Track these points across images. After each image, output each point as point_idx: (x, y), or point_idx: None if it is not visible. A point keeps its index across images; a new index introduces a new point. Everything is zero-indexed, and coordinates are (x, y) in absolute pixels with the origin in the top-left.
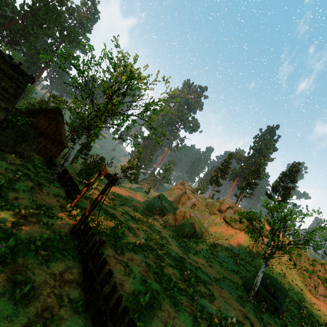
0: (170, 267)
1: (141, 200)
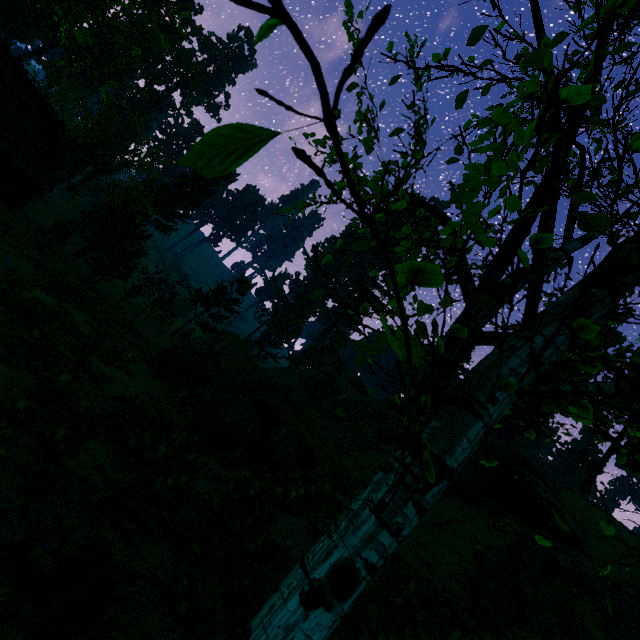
0: None
1: None
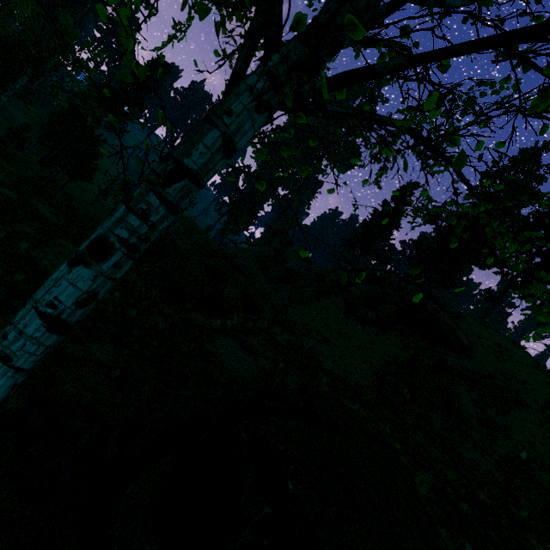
0: None
1: None
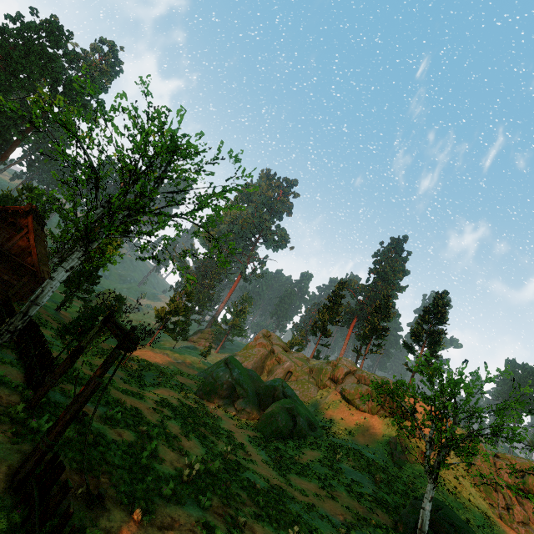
0: (258, 521)
1: (194, 370)
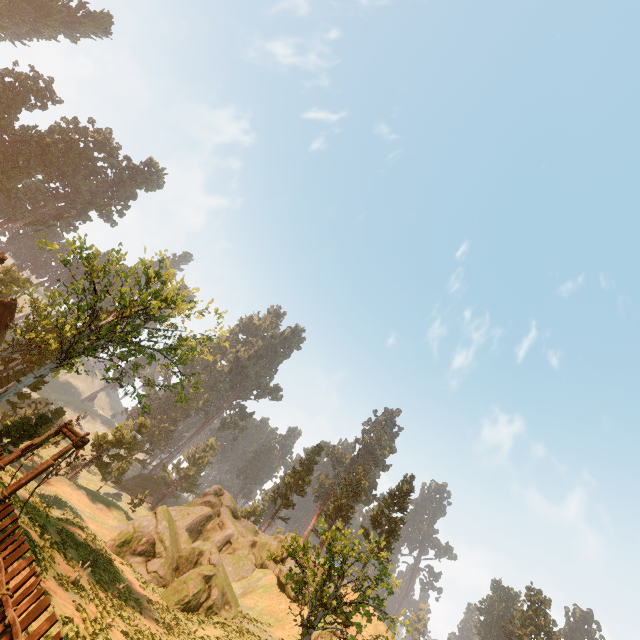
0: (123, 634)
1: (114, 522)
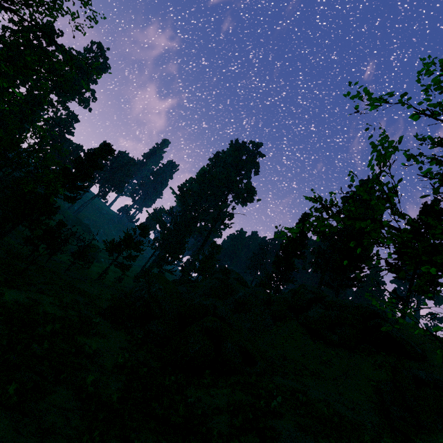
0: None
1: None
